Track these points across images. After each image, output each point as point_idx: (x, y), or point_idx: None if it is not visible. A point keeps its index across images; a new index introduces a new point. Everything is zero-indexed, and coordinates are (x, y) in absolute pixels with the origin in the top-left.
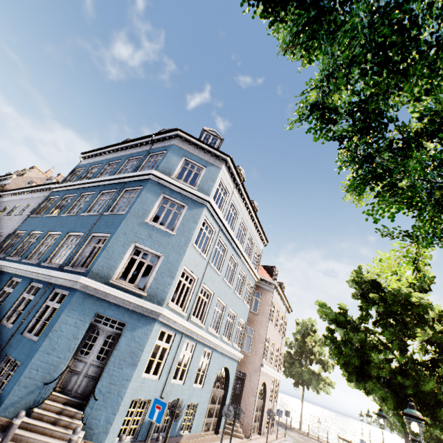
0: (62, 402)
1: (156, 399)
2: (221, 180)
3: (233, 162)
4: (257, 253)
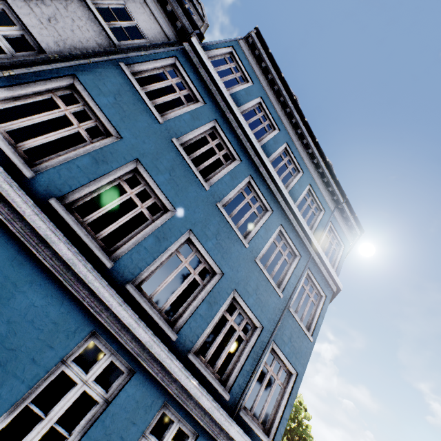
0: None
1: None
2: None
3: None
4: None
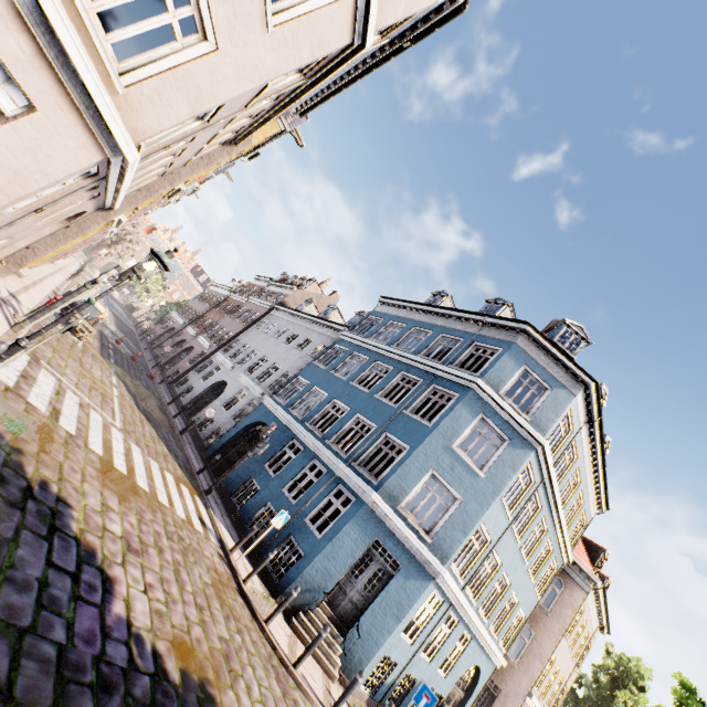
0: (327, 615)
1: (425, 685)
2: (568, 411)
3: (598, 390)
4: (581, 520)
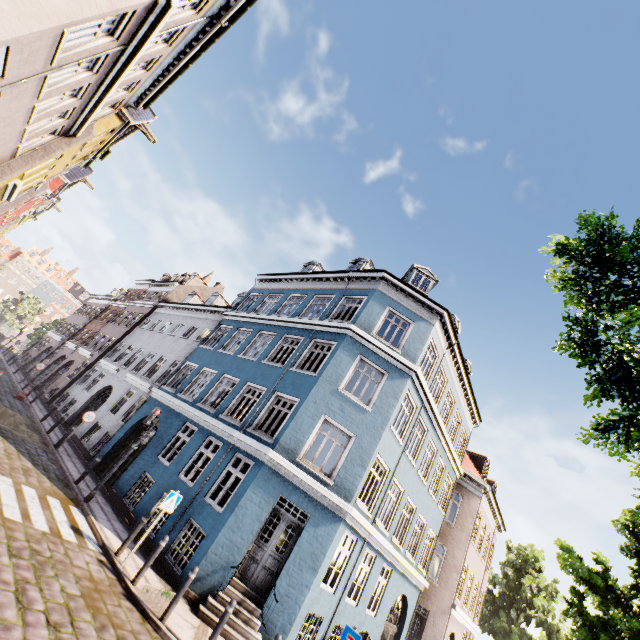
0: (241, 591)
1: (347, 626)
2: (431, 340)
3: (451, 317)
4: (462, 436)
